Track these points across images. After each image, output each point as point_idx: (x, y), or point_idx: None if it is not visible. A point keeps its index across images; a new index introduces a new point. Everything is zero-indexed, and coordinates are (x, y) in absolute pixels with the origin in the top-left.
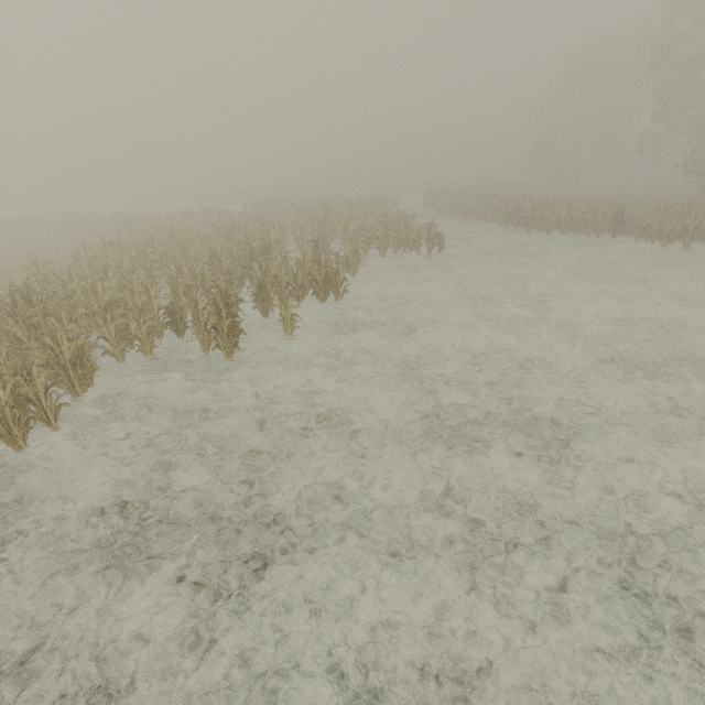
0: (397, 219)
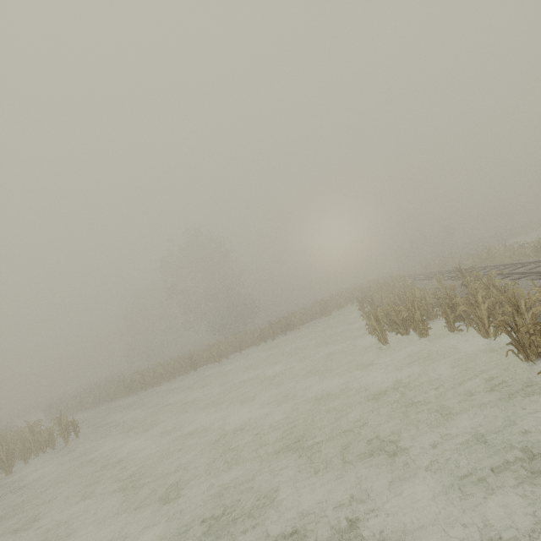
0: (18, 435)
